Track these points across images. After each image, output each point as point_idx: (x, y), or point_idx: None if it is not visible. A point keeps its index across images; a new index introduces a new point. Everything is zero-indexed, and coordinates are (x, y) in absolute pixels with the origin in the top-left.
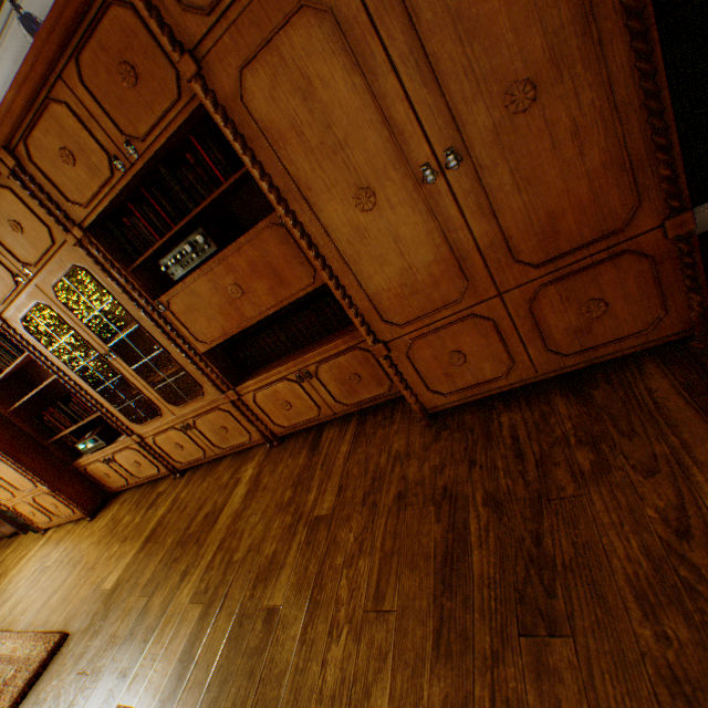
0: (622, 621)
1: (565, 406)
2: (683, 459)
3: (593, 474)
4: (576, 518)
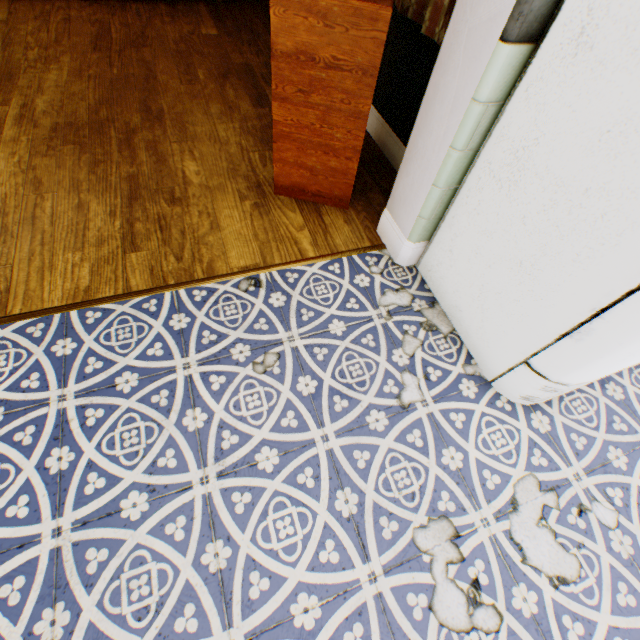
0: (169, 46)
1: (166, 9)
2: (201, 24)
3: (171, 24)
4: (161, 31)
